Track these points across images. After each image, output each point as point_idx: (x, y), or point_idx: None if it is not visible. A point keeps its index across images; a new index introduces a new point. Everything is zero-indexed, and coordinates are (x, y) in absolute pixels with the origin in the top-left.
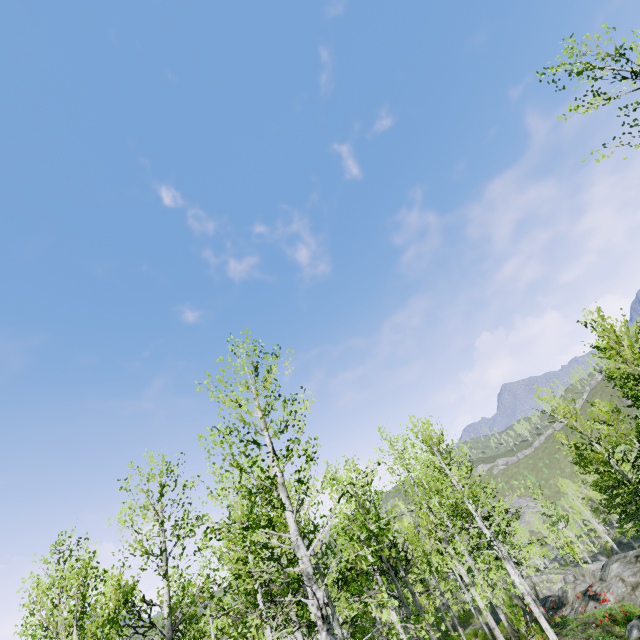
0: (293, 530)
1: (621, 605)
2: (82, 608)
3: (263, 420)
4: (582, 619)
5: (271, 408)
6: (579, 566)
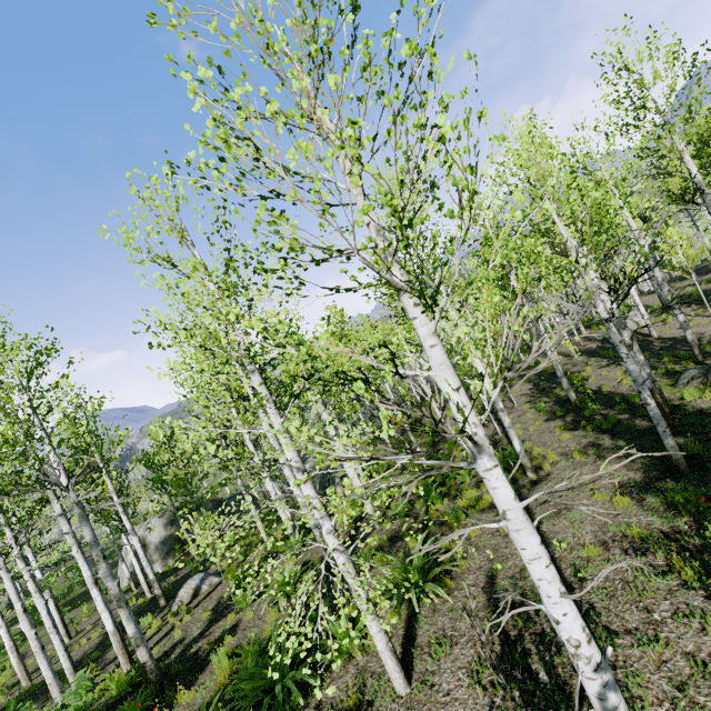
0: None
1: None
2: None
3: None
4: None
5: None
6: None
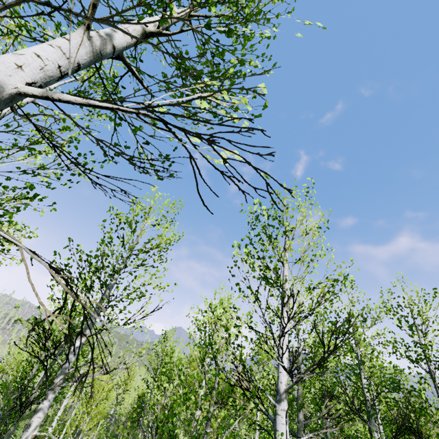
0: None
1: None
2: None
3: None
4: None
5: None
6: None
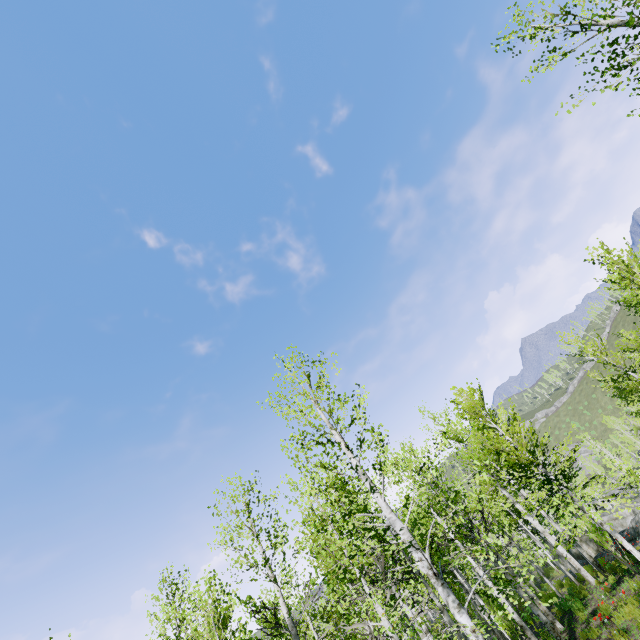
0: (385, 509)
1: None
2: (218, 621)
3: (328, 421)
4: None
5: (332, 409)
6: None
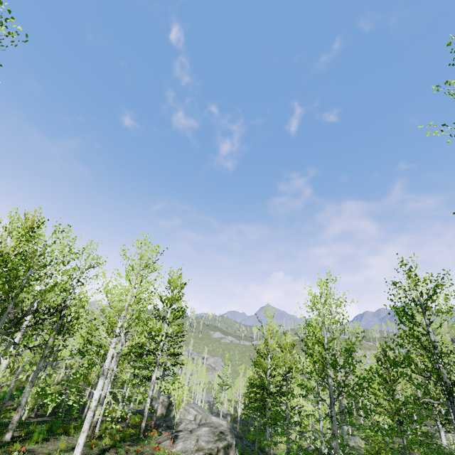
0: None
1: (181, 454)
2: None
3: None
4: (148, 448)
5: None
6: (214, 414)
